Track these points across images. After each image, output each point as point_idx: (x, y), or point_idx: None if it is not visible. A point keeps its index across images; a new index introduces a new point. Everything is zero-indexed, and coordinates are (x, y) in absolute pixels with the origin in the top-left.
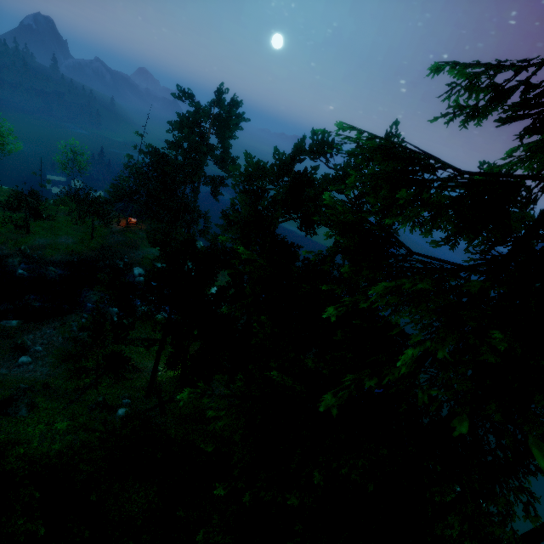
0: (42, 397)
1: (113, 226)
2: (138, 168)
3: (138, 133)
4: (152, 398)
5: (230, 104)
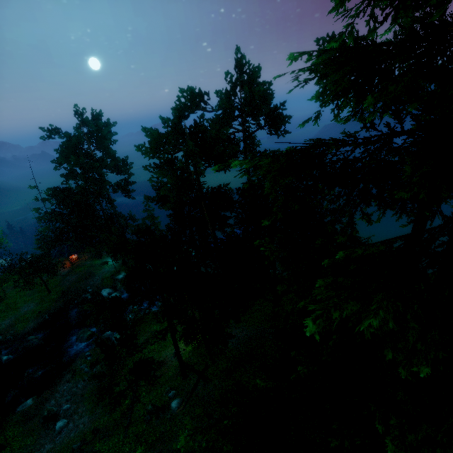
0: (99, 442)
1: (60, 272)
2: (51, 213)
3: (31, 187)
4: (189, 376)
5: (93, 119)
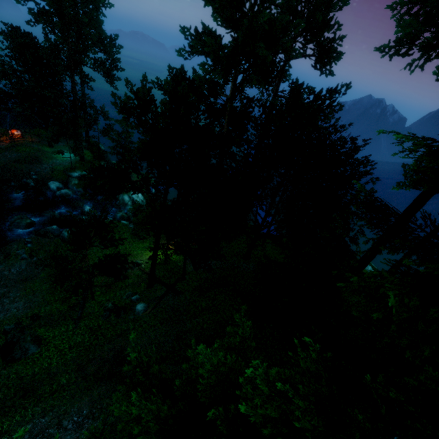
0: (40, 328)
1: None
2: None
3: None
4: (155, 286)
5: None
